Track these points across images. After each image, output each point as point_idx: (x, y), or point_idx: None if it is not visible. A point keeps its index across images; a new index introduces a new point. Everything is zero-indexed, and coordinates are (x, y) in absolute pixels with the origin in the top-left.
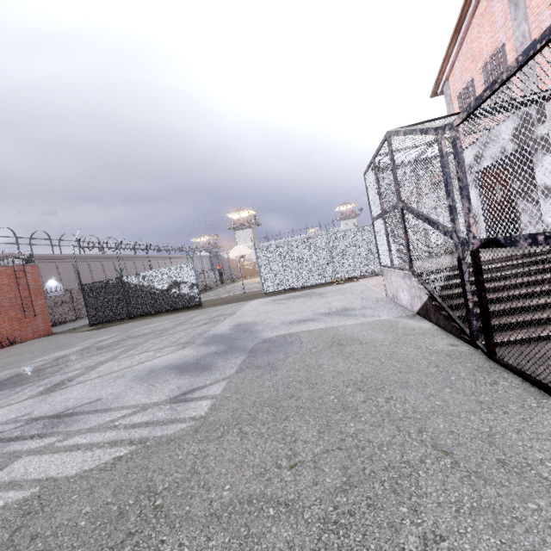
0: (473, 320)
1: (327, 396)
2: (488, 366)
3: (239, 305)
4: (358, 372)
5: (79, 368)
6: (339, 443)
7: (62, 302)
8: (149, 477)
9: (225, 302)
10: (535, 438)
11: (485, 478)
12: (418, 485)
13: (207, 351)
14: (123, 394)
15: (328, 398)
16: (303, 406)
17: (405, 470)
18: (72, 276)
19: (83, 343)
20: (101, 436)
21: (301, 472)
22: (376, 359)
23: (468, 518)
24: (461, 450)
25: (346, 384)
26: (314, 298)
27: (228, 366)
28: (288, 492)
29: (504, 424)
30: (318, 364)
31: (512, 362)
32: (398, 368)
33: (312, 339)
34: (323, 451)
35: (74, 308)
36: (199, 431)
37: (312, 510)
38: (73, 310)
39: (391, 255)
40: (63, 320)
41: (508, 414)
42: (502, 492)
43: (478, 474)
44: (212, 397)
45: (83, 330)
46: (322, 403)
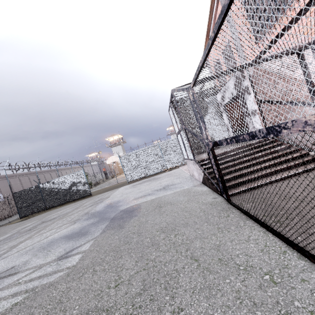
0: (219, 184)
1: (146, 239)
2: (227, 207)
3: (113, 191)
4: (165, 221)
5: (6, 248)
6: (145, 266)
7: (1, 206)
8: (31, 312)
9: (105, 191)
10: (238, 243)
11: (210, 270)
12: (178, 281)
13: (87, 223)
14: (29, 260)
15: (146, 240)
16: (131, 248)
17: (173, 275)
18: (9, 188)
19: (13, 230)
20: (8, 292)
21: (120, 288)
22: (176, 212)
23: (197, 295)
24: (203, 257)
25: (157, 230)
26: (154, 181)
27: (97, 230)
28: (110, 302)
29: (226, 238)
30: (146, 220)
31: (236, 203)
32: (185, 216)
33: (146, 206)
34: (135, 273)
35: (10, 208)
36: (69, 275)
37: (120, 310)
38: (10, 210)
39: (186, 153)
40: (3, 217)
41: (229, 232)
42: (216, 276)
43: (207, 269)
44: (82, 252)
45: (15, 222)
46: (142, 244)
